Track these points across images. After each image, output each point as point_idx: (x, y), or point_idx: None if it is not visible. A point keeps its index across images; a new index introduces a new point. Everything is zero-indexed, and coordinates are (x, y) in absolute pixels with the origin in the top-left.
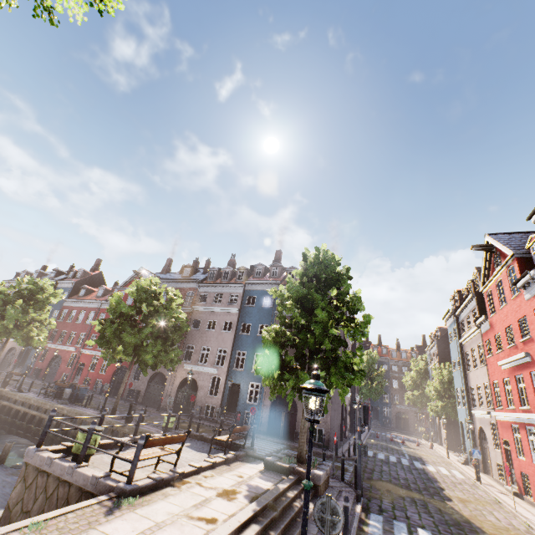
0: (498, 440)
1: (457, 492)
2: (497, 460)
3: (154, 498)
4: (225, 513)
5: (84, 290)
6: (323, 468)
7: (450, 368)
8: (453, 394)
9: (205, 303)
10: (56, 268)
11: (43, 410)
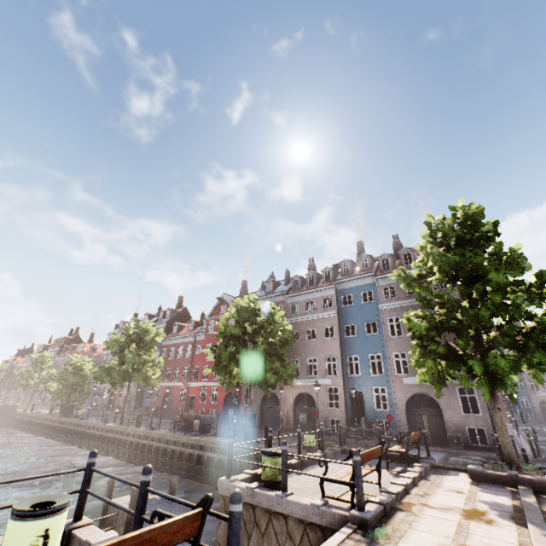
0: None
1: None
2: None
3: (399, 527)
4: (508, 542)
5: (176, 327)
6: None
7: None
8: None
9: (297, 314)
10: (147, 313)
11: (180, 444)
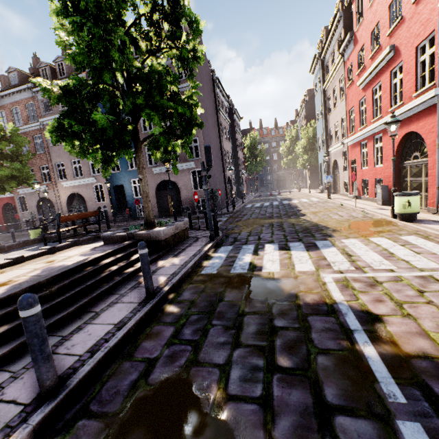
0: (347, 163)
1: (311, 209)
2: (345, 179)
3: None
4: None
5: None
6: (171, 224)
7: (315, 125)
8: (316, 147)
9: (52, 113)
10: None
11: None
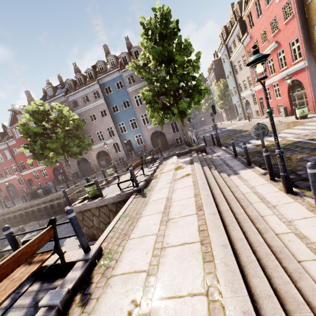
0: (256, 100)
1: (247, 128)
2: (256, 109)
3: (153, 185)
4: (188, 171)
5: None
6: (202, 143)
7: (223, 81)
8: (226, 94)
9: (79, 107)
10: None
11: (35, 206)
